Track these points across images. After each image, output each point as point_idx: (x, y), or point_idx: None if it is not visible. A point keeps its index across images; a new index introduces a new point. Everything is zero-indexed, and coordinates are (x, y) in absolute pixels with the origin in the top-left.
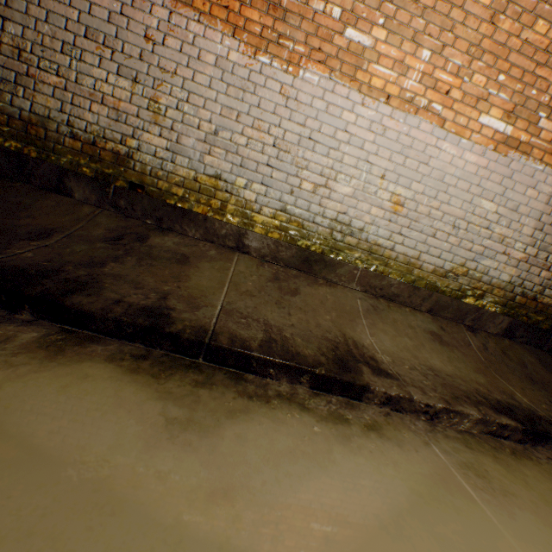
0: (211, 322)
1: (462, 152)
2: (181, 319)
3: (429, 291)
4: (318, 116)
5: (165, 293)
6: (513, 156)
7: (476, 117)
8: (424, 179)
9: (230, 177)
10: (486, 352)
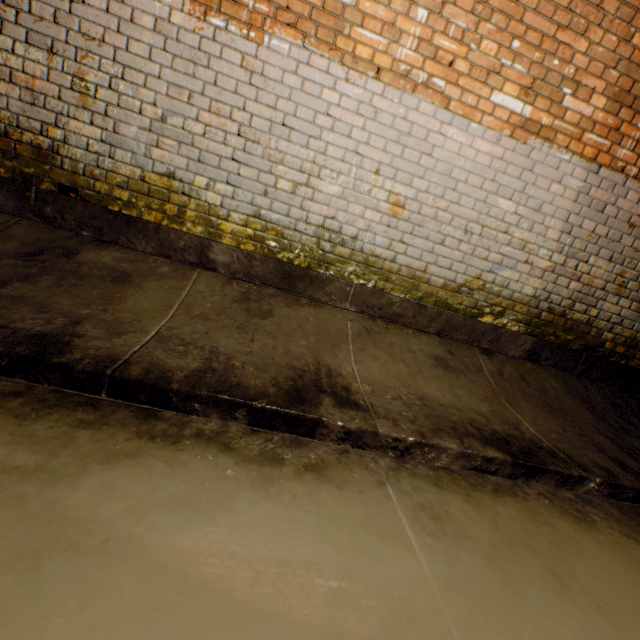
0: (131, 350)
1: (473, 139)
2: (85, 347)
3: (438, 309)
4: (292, 95)
5: (80, 318)
6: (534, 144)
7: (487, 95)
8: (428, 174)
9: (187, 175)
10: (500, 377)
